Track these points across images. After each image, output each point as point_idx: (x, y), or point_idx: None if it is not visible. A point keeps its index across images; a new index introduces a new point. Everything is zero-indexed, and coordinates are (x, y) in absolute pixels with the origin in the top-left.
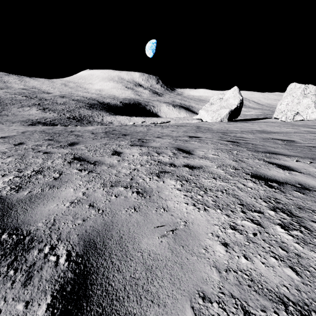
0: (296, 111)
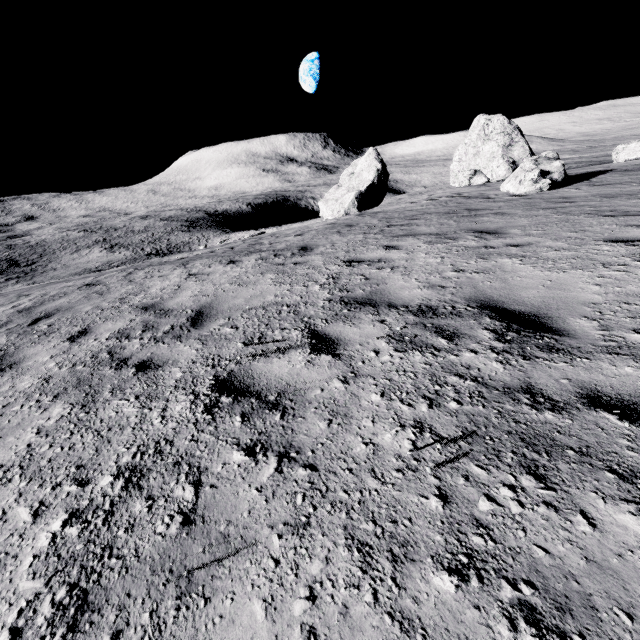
0: (473, 170)
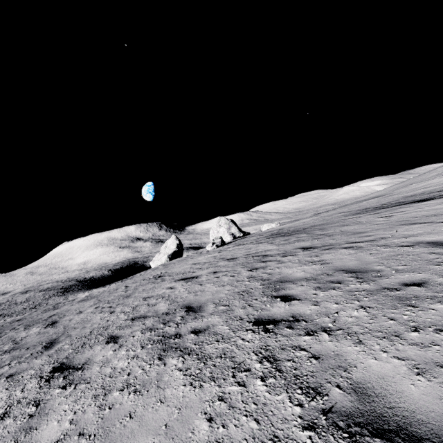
0: None
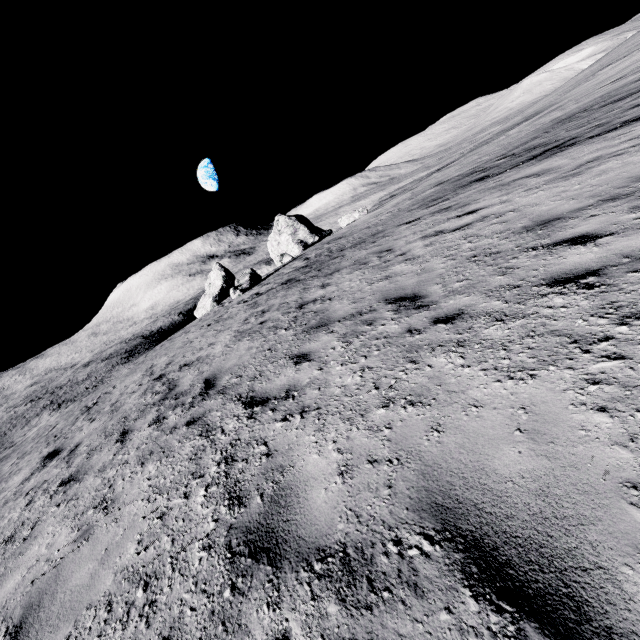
0: (280, 255)
